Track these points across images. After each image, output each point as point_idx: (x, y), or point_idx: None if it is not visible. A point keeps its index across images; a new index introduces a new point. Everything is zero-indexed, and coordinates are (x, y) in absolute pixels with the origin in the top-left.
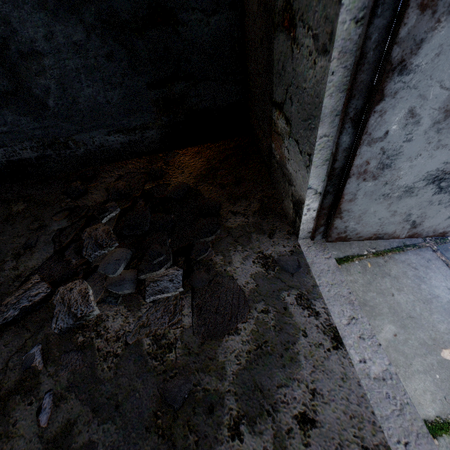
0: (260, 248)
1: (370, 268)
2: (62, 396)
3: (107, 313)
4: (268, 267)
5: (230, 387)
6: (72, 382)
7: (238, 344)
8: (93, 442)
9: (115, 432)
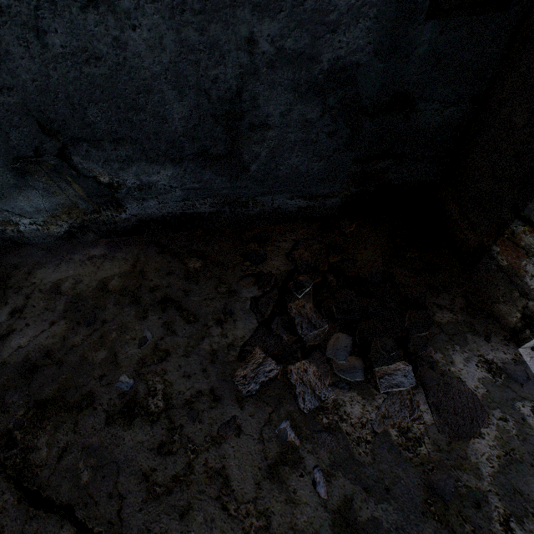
0: (479, 351)
1: None
2: (329, 473)
3: (342, 398)
4: (494, 373)
5: (490, 487)
6: (334, 461)
7: (486, 448)
8: (376, 518)
9: (394, 512)
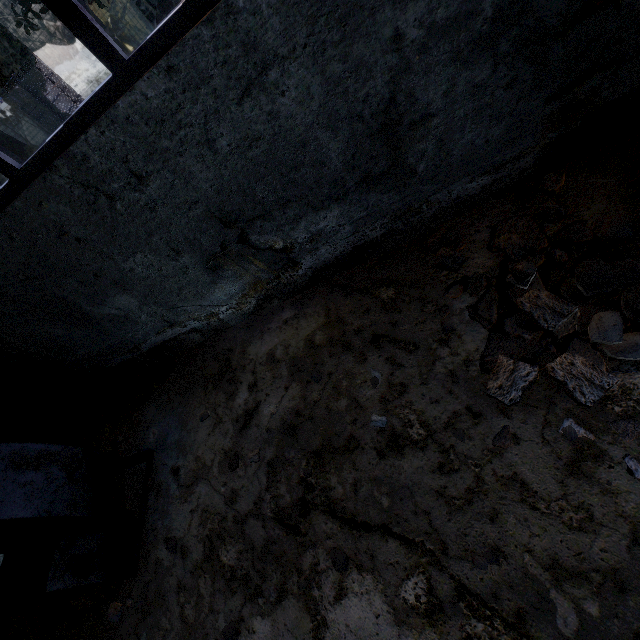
0: None
1: None
2: None
3: (631, 381)
4: None
5: None
6: None
7: None
8: None
9: None
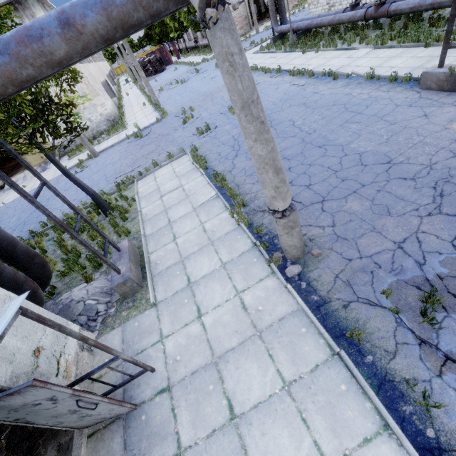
0: (60, 439)
1: (99, 437)
2: None
3: None
4: (59, 451)
5: None
6: None
7: None
8: None
9: None
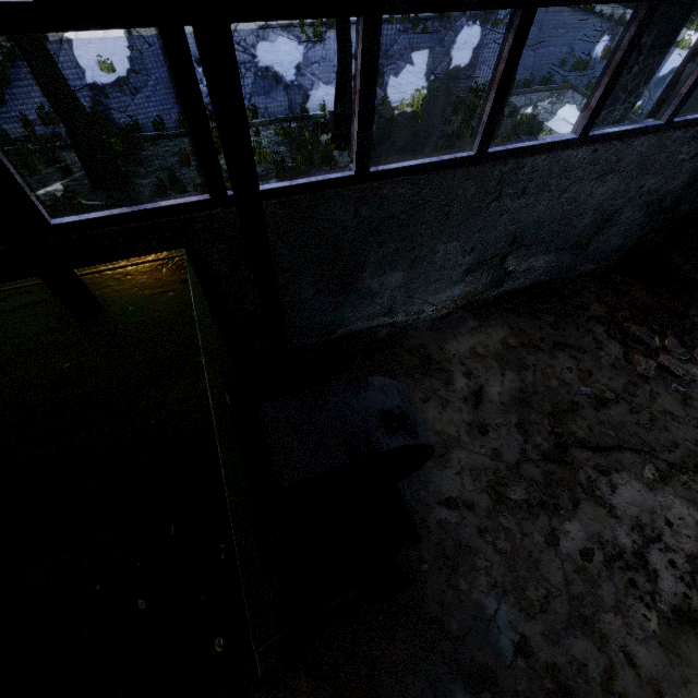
0: None
1: None
2: None
3: (686, 367)
4: None
5: None
6: None
7: None
8: None
9: None
